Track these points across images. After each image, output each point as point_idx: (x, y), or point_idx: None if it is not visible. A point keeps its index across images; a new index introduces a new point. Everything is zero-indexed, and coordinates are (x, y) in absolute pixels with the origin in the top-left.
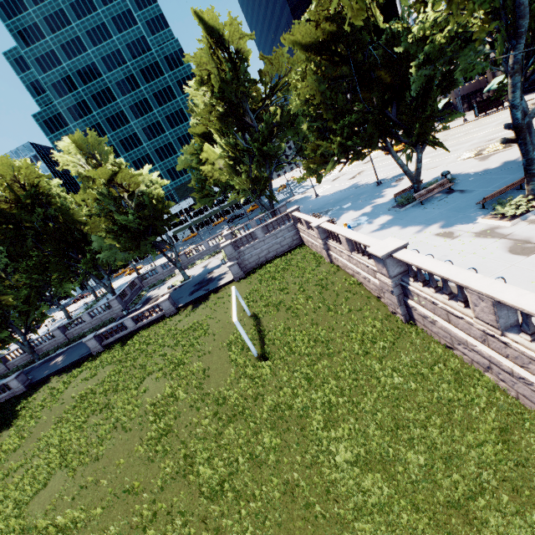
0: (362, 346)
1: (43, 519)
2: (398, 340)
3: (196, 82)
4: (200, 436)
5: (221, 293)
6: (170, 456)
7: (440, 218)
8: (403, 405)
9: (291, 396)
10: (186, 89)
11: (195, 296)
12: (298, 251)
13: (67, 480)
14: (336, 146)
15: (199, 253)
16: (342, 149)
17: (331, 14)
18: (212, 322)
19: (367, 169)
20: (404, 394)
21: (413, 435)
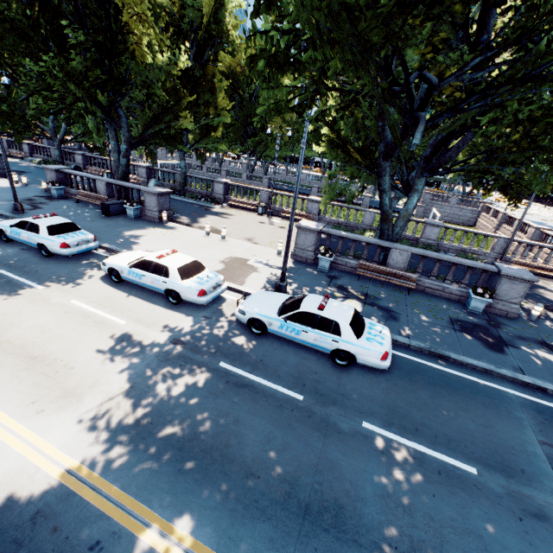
0: None
1: None
2: None
3: None
4: None
5: None
6: None
7: None
8: None
9: None
10: None
11: None
12: (468, 227)
13: None
14: None
15: None
16: None
17: None
18: None
19: None
20: None
21: None
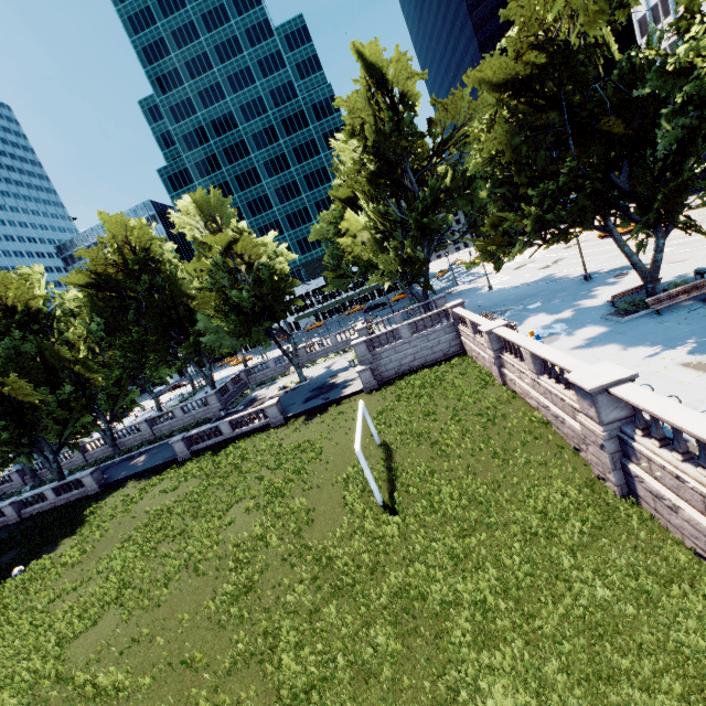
0: (544, 522)
1: (83, 671)
2: (606, 525)
3: (345, 134)
4: (289, 608)
5: (343, 406)
6: (246, 627)
7: (692, 339)
8: (610, 639)
9: (425, 578)
10: (333, 143)
11: (310, 405)
12: (456, 362)
13: (119, 624)
14: (529, 222)
15: (323, 349)
16: (537, 226)
17: (540, 42)
18: (327, 444)
19: (569, 256)
20: (612, 619)
21: (627, 699)
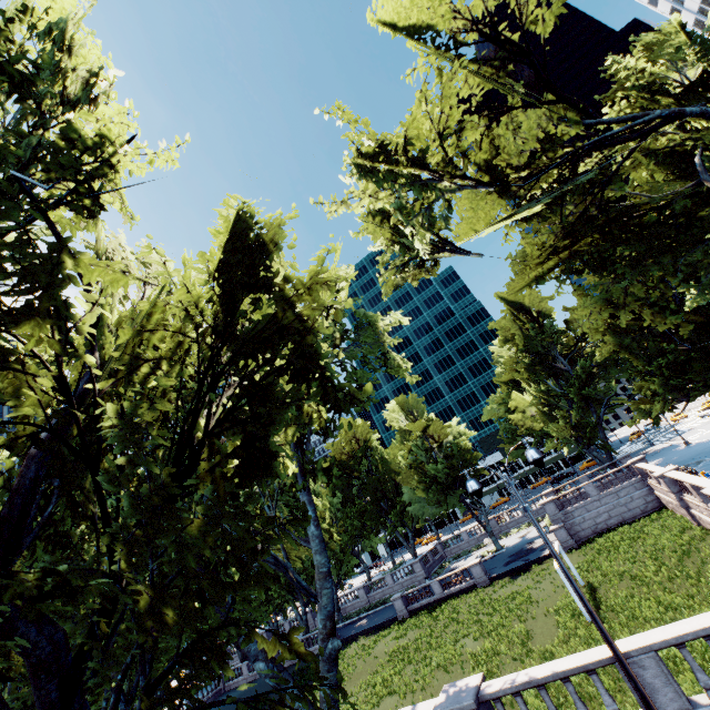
0: None
1: None
2: None
3: (500, 342)
4: None
5: (545, 565)
6: None
7: None
8: None
9: None
10: (491, 348)
11: (511, 566)
12: (656, 516)
13: (398, 701)
14: (658, 387)
15: (513, 519)
16: (670, 388)
17: None
18: (535, 591)
19: None
20: None
21: None
